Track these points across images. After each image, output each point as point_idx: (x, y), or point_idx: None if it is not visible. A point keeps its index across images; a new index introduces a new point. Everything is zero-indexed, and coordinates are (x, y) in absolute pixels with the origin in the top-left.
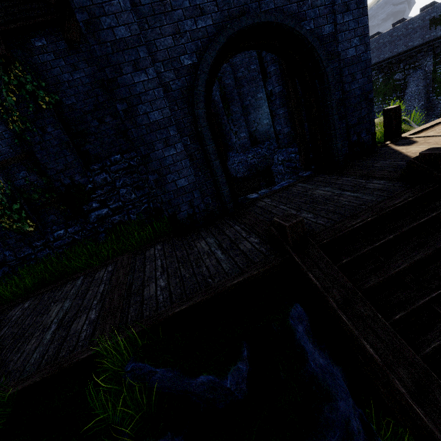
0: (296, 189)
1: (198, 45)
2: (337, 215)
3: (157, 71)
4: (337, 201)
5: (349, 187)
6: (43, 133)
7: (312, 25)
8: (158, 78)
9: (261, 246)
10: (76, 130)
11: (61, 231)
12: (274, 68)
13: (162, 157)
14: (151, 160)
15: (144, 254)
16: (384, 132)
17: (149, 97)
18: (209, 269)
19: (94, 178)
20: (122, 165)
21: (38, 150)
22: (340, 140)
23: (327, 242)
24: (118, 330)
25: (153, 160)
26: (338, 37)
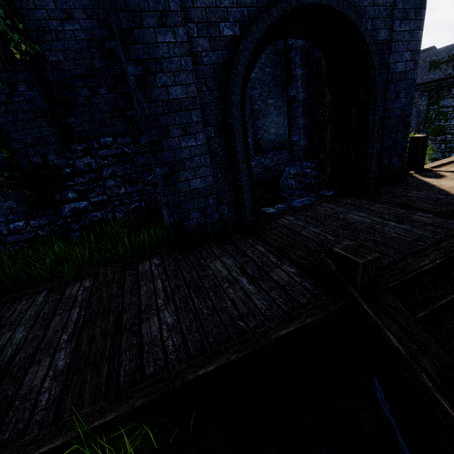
0: (323, 209)
1: (244, 13)
2: (392, 250)
3: (188, 34)
4: (383, 231)
5: (390, 216)
6: (12, 91)
7: (369, 25)
8: (188, 43)
9: (303, 279)
10: (58, 96)
11: (20, 222)
12: (302, 72)
13: (177, 147)
14: (163, 149)
15: (136, 268)
16: (407, 161)
17: (173, 66)
18: (236, 304)
19: (75, 161)
20: (113, 150)
21: (1, 112)
22: (374, 161)
23: (393, 285)
24: (104, 397)
25: (165, 150)
26: (392, 46)
